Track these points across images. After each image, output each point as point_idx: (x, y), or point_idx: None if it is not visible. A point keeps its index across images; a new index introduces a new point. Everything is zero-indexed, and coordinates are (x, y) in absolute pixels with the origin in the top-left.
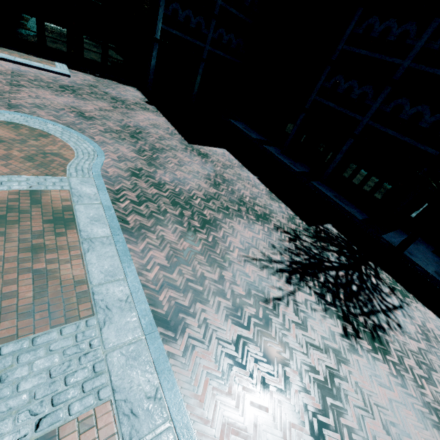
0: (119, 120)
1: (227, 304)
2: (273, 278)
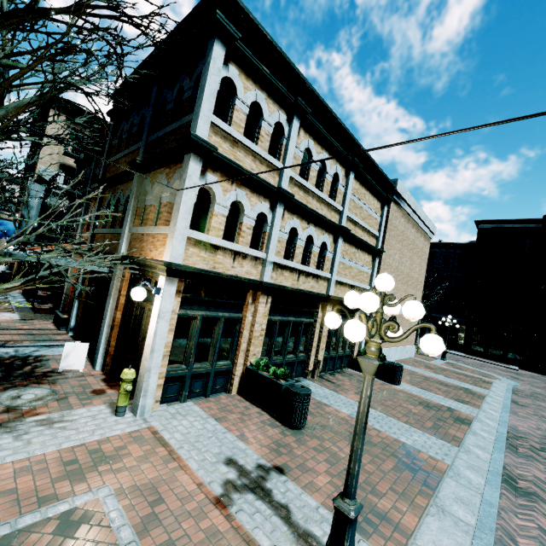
0: (545, 386)
1: None
2: None
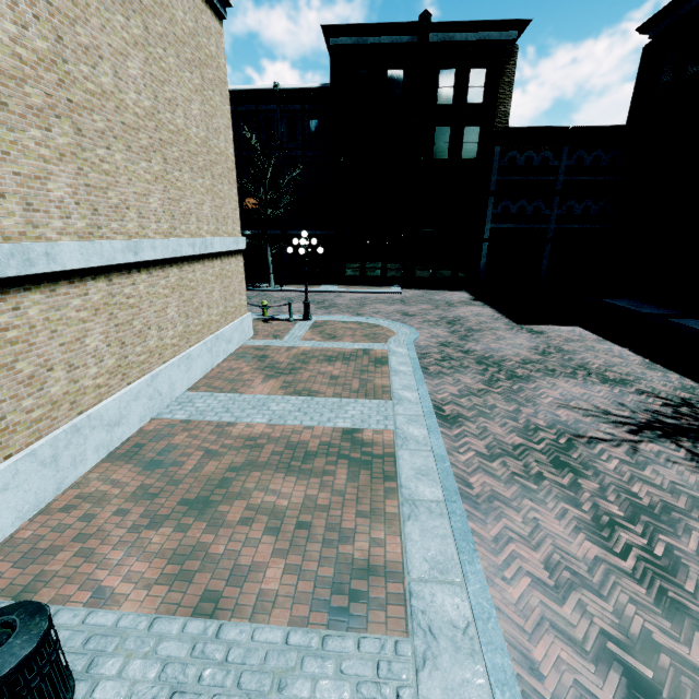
0: (439, 314)
1: (517, 426)
2: (602, 425)
